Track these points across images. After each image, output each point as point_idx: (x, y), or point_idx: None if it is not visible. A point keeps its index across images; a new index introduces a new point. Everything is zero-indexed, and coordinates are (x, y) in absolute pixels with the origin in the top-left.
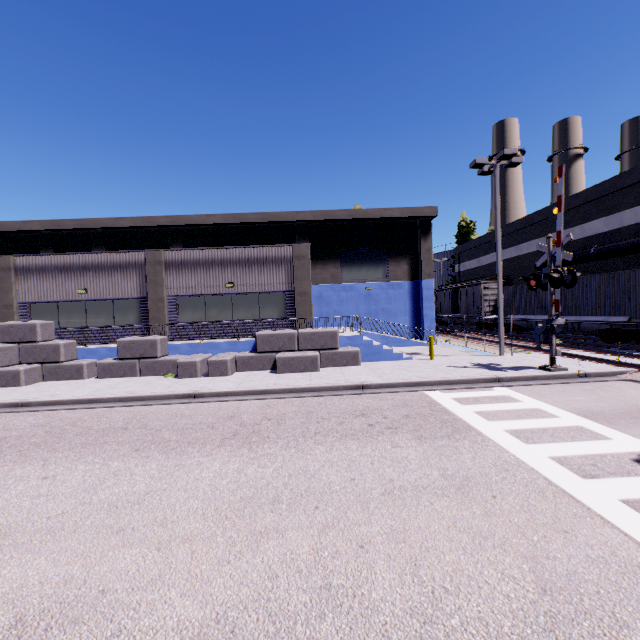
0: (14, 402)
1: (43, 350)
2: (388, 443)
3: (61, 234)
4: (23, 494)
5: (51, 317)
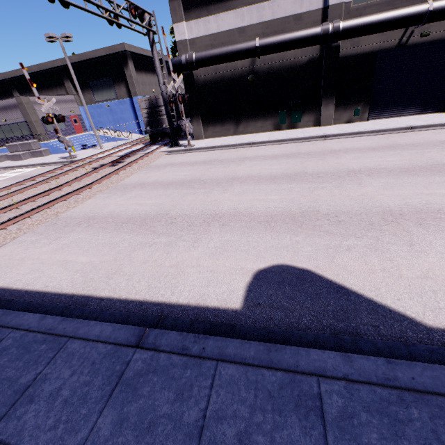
0: None
1: None
2: None
3: None
4: None
5: None
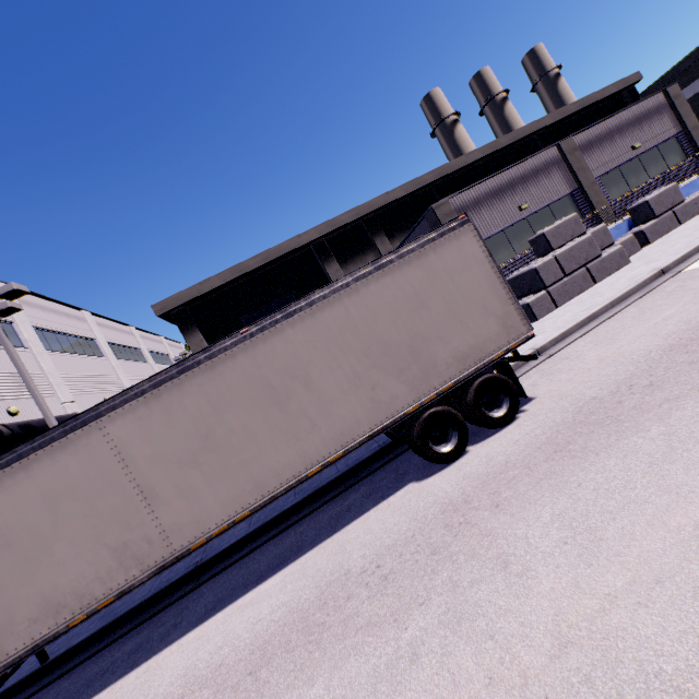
0: None
1: (594, 238)
2: None
3: (331, 238)
4: None
5: (504, 249)
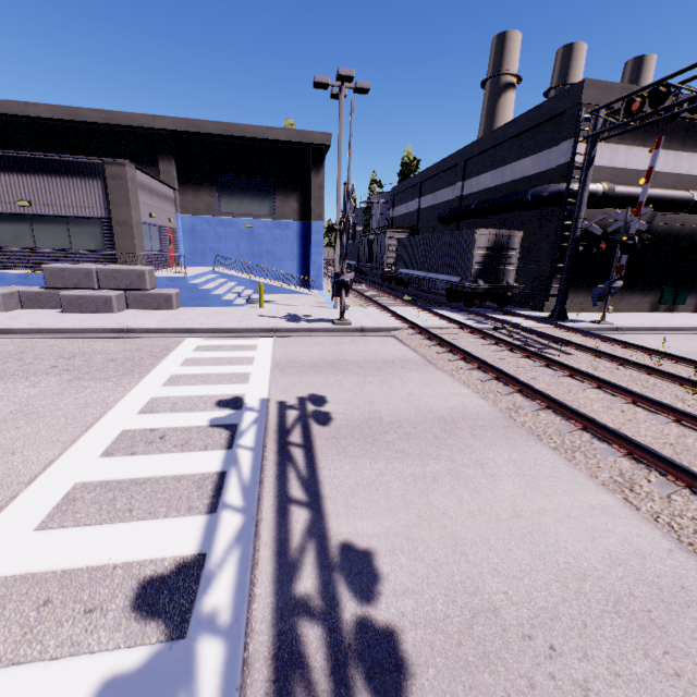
0: None
1: None
2: (30, 383)
3: None
4: None
5: None
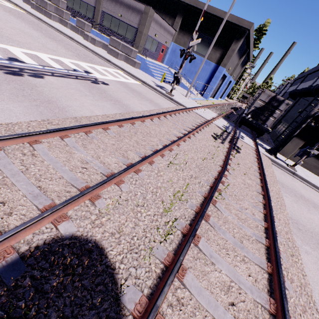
0: (39, 17)
1: (60, 11)
2: (67, 51)
3: None
4: (3, 15)
5: (72, 3)
